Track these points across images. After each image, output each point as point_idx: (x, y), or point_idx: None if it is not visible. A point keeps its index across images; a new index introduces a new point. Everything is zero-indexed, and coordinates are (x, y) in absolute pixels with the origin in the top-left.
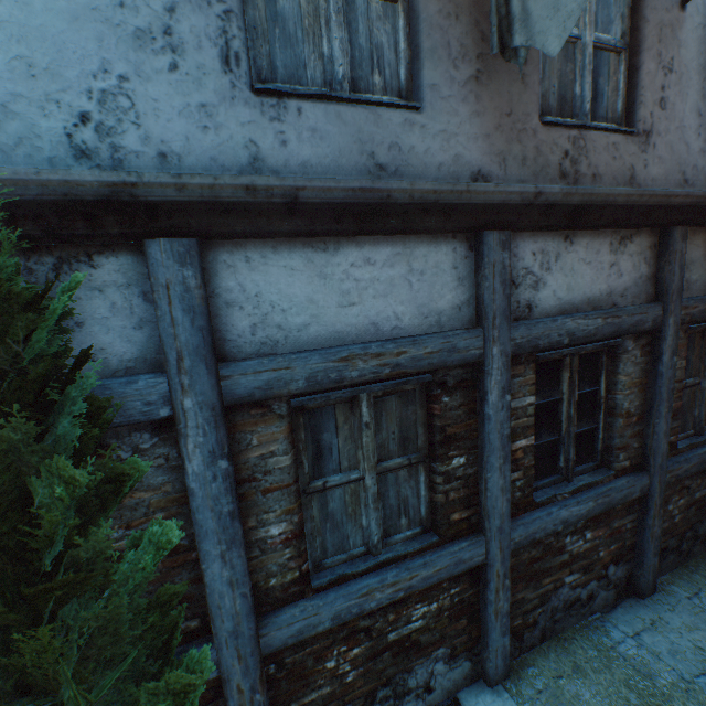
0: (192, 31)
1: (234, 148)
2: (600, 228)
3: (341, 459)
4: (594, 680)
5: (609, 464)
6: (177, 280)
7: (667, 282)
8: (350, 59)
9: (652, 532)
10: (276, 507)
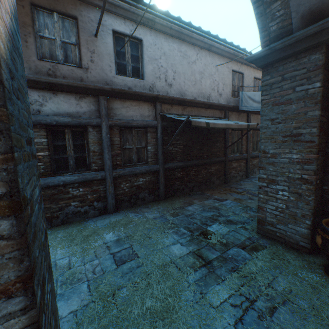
0: None
1: None
2: (68, 92)
3: None
4: (69, 229)
5: (91, 168)
6: None
7: (100, 112)
8: None
9: (109, 191)
10: None
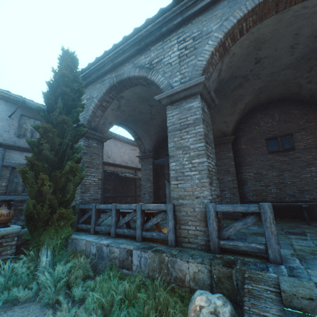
0: (12, 131)
1: (13, 141)
2: None
3: (17, 179)
4: None
5: None
6: (2, 151)
7: None
8: (31, 135)
9: None
10: (5, 181)
